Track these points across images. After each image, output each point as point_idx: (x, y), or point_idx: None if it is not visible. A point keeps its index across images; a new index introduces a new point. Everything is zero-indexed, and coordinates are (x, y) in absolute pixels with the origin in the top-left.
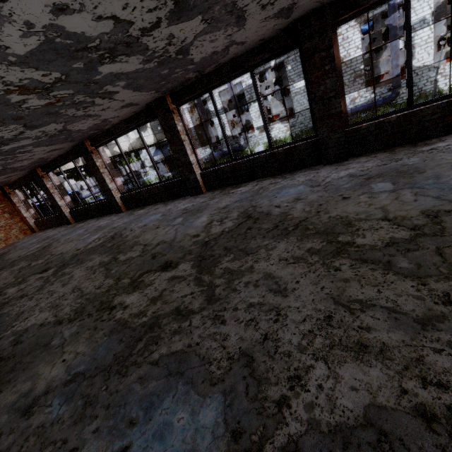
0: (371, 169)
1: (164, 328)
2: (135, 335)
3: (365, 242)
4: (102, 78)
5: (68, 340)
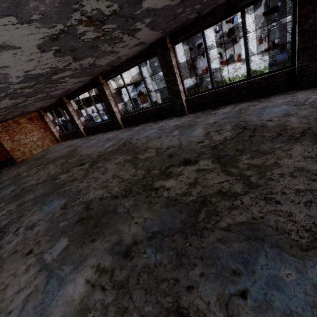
0: None
1: (217, 205)
2: (191, 208)
3: None
4: (139, 14)
5: (131, 209)
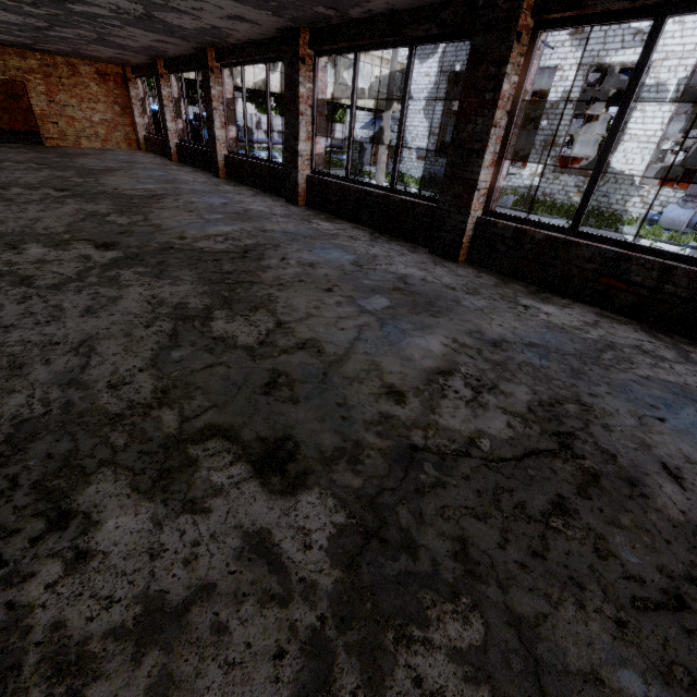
0: (429, 284)
1: None
2: None
3: (216, 326)
4: None
5: None
